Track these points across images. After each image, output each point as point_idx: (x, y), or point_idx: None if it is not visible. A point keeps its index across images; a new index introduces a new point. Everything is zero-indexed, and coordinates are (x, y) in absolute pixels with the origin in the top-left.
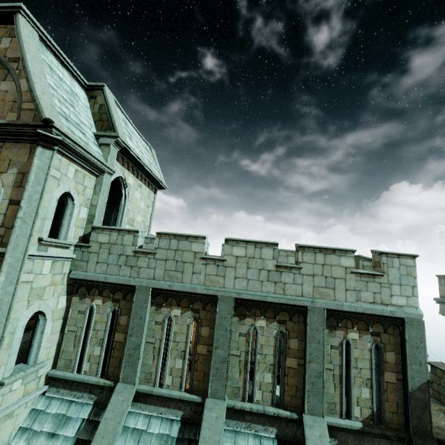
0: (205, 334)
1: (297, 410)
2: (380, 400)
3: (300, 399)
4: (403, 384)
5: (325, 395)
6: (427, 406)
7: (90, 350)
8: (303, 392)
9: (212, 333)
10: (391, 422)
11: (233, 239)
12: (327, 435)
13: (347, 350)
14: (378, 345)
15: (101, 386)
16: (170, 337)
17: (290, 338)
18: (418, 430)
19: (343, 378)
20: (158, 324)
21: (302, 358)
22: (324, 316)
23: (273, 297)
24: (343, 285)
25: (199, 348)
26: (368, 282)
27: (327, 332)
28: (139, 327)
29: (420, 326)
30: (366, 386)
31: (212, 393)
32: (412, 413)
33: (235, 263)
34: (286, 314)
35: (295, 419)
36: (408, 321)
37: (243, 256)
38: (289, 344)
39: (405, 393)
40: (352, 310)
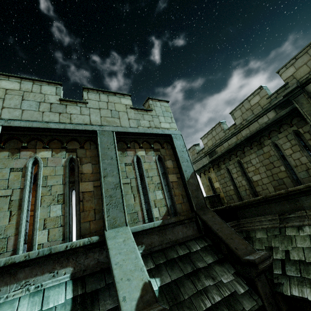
0: None
1: (99, 234)
2: (171, 196)
3: (101, 221)
4: (182, 180)
5: (126, 208)
6: (199, 187)
7: None
8: (103, 211)
9: None
10: (182, 211)
11: (1, 73)
12: (132, 237)
13: (139, 168)
14: (160, 157)
15: None
16: None
17: (82, 164)
18: (199, 206)
19: (140, 187)
20: None
21: (97, 180)
22: (113, 137)
23: (58, 124)
24: (126, 116)
25: None
26: (144, 114)
27: (119, 153)
28: None
29: (181, 138)
30: (158, 189)
31: None
32: (192, 195)
33: (3, 95)
34: (76, 143)
35: (95, 243)
36: (173, 136)
37: (15, 89)
38: (82, 169)
39: (184, 185)
40: (136, 131)
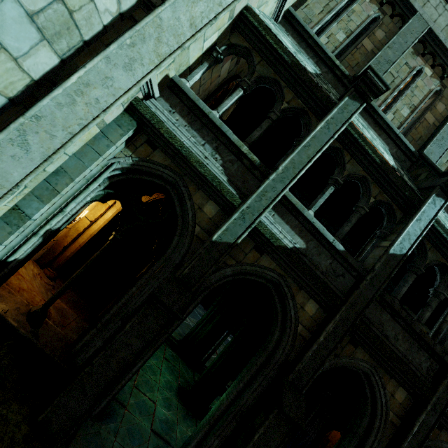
0: (439, 109)
1: None
2: None
3: None
4: None
5: None
6: None
7: (335, 29)
8: None
9: (445, 113)
10: None
11: None
12: None
13: None
14: None
15: (332, 66)
16: (411, 84)
17: None
18: None
19: None
20: (407, 65)
21: None
22: None
23: None
24: None
25: (428, 115)
26: None
27: None
28: (400, 47)
29: None
30: None
31: (428, 151)
32: None
33: None
34: None
35: None
36: None
37: None
38: None
39: None
40: None
